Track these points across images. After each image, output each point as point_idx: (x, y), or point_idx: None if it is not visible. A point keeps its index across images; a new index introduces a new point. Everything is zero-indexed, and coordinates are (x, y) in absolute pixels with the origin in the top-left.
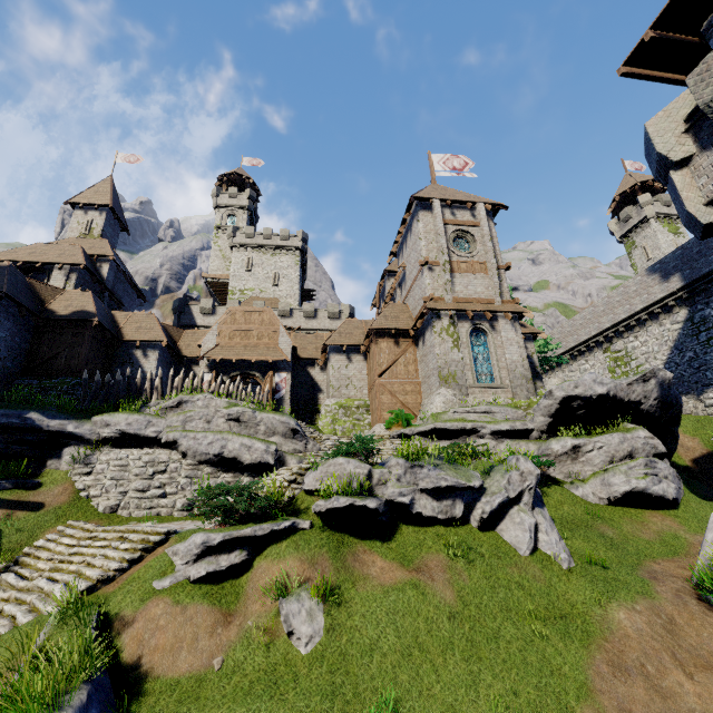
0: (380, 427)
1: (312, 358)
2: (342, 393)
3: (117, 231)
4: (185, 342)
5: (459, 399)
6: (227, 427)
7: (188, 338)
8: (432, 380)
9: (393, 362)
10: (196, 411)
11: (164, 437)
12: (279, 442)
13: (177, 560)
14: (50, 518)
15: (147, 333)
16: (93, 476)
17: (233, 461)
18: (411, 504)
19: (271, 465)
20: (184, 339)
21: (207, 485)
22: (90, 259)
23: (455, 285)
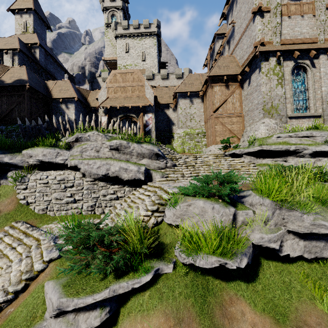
0: (214, 147)
1: (167, 103)
2: (187, 125)
3: (44, 29)
4: (91, 98)
5: (279, 126)
6: (111, 154)
7: (93, 95)
8: (256, 113)
9: (224, 101)
10: (88, 144)
11: (68, 163)
12: (147, 163)
13: (46, 304)
14: (2, 220)
15: (65, 93)
16: (28, 190)
17: (116, 179)
18: (279, 247)
19: (142, 180)
20: (91, 96)
21: (76, 222)
22: (27, 47)
23: (283, 28)
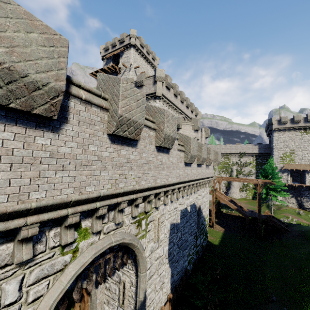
0: None
1: None
2: None
3: None
4: None
5: None
6: None
7: None
8: None
9: None
10: None
11: None
12: None
13: None
14: None
15: None
16: None
17: None
18: None
19: None
20: None
21: None
22: None
23: None
